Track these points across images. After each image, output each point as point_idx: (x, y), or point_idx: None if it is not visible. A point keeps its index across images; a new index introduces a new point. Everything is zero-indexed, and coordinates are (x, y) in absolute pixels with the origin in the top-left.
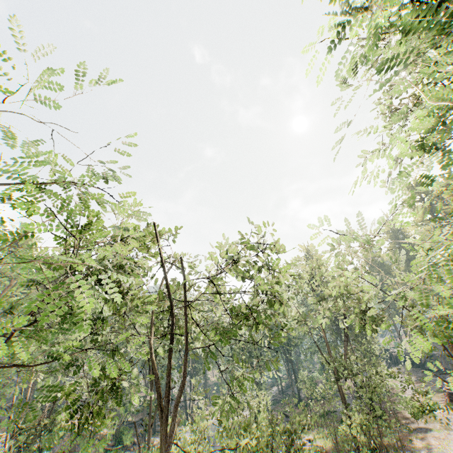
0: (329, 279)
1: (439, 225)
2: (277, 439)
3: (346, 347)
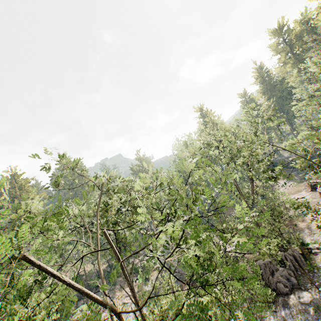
0: (232, 139)
1: (297, 61)
2: (227, 285)
3: (252, 187)
